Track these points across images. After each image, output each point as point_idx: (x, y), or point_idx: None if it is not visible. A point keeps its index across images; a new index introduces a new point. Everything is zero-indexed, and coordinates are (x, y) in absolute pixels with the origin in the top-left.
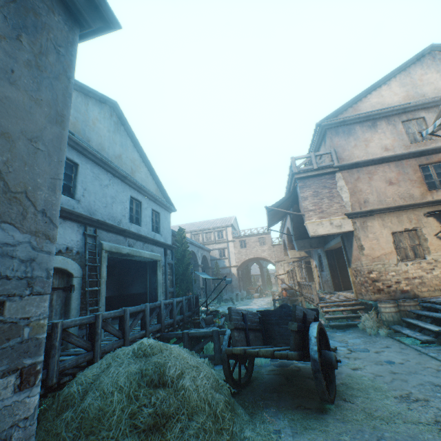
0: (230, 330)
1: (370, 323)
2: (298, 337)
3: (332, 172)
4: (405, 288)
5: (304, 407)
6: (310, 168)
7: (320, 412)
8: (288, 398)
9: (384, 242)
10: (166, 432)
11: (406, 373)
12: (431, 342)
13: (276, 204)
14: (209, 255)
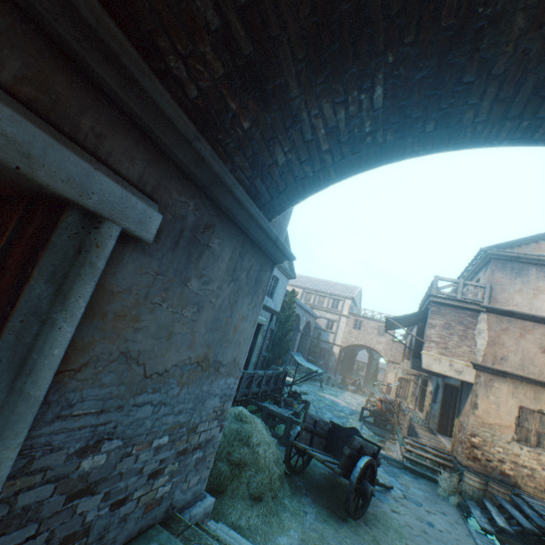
0: (300, 428)
1: (444, 484)
2: (348, 460)
3: (477, 310)
4: (507, 471)
5: (332, 510)
6: (452, 295)
7: (341, 519)
8: (324, 499)
9: (505, 412)
10: (242, 471)
11: (436, 538)
12: (490, 533)
13: (399, 317)
14: (314, 322)
